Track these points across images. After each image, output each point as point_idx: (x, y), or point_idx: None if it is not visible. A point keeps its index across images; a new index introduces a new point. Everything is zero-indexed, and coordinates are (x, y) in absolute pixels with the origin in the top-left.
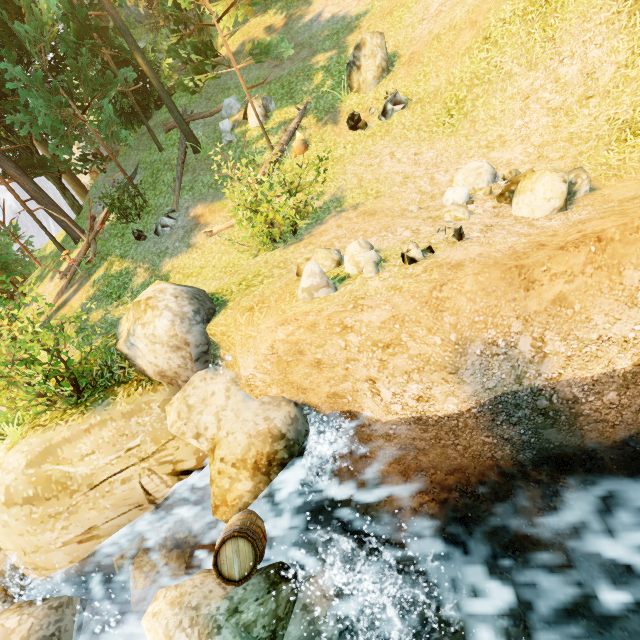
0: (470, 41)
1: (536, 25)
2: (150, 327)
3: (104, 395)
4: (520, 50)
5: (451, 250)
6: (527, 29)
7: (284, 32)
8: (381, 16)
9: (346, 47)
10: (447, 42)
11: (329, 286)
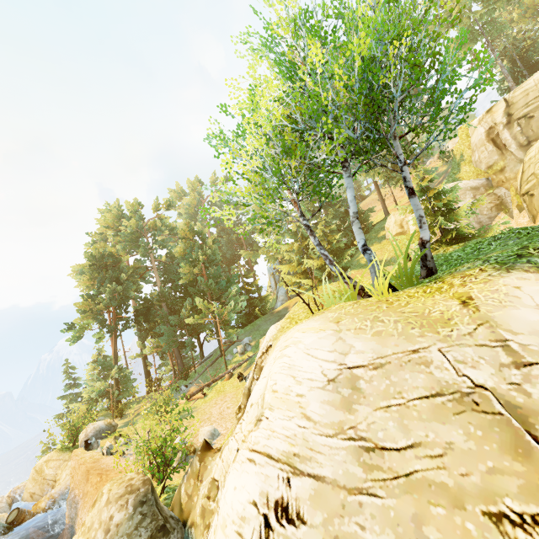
0: None
1: None
2: (82, 434)
3: (72, 449)
4: None
5: (112, 457)
6: None
7: None
8: None
9: None
10: None
11: (88, 448)
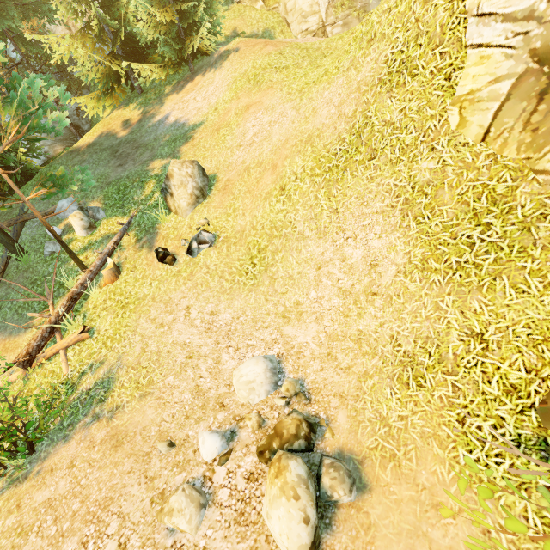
0: (271, 185)
1: (322, 191)
2: None
3: None
4: (310, 213)
5: None
6: (315, 192)
7: (136, 129)
8: (211, 131)
9: (178, 157)
10: (254, 178)
11: None
